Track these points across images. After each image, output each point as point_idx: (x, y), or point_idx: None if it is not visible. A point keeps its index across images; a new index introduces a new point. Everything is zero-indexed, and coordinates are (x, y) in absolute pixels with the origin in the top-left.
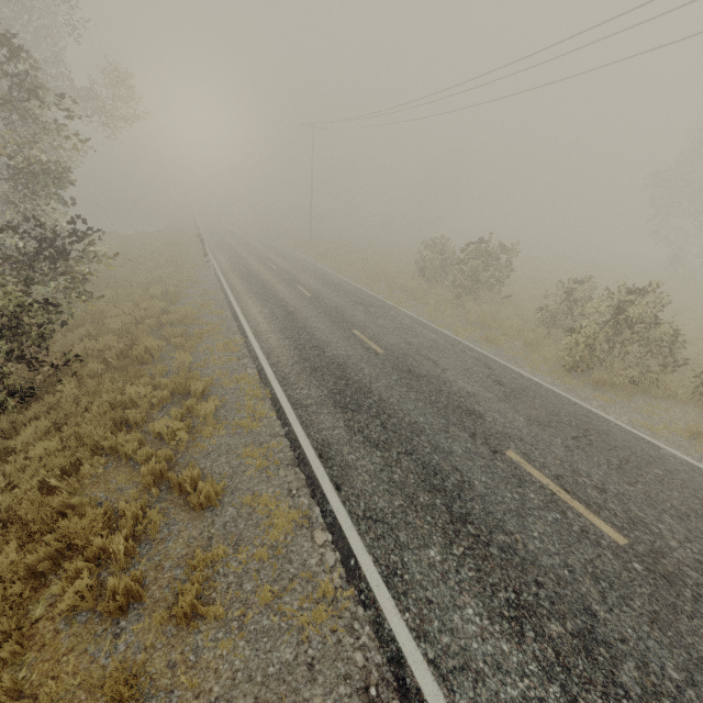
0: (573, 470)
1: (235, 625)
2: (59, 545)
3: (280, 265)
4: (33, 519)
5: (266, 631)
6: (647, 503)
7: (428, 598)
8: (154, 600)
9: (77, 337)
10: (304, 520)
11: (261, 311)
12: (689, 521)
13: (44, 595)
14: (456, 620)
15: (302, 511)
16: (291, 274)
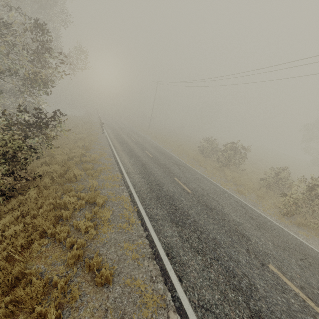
0: (309, 283)
1: None
2: (13, 309)
3: (136, 139)
4: None
5: None
6: None
7: None
8: None
9: (39, 163)
10: (163, 303)
11: (129, 161)
12: None
13: None
14: None
15: (160, 294)
16: (142, 144)
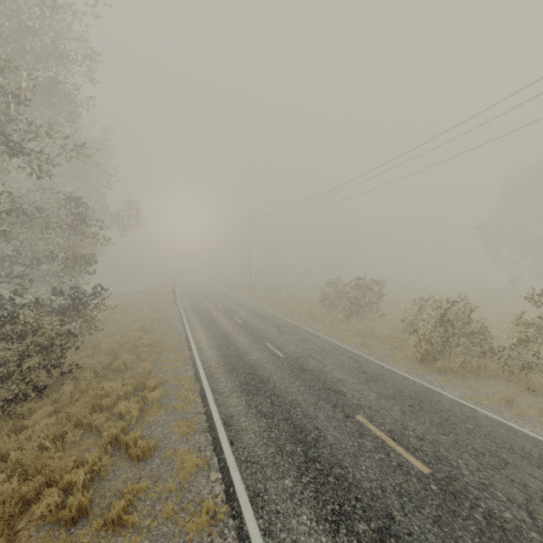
0: (403, 426)
1: (144, 531)
2: (43, 479)
3: (225, 304)
4: (30, 468)
5: (164, 534)
6: (453, 446)
7: (278, 509)
8: (95, 516)
9: (80, 357)
10: (204, 463)
11: (205, 334)
12: (483, 457)
13: (26, 516)
14: (293, 523)
15: (205, 460)
16: (231, 309)
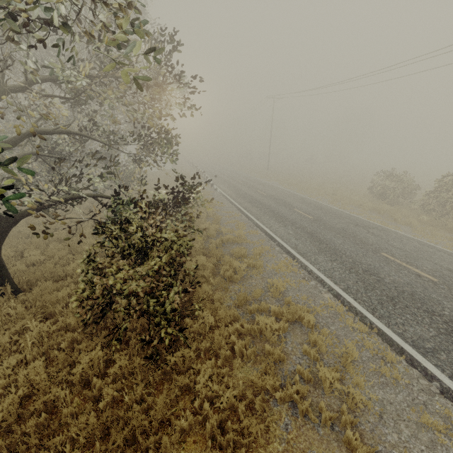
0: None
1: None
2: None
3: (266, 191)
4: None
5: None
6: None
7: None
8: None
9: None
10: None
11: (287, 232)
12: None
13: None
14: None
15: None
16: (280, 198)
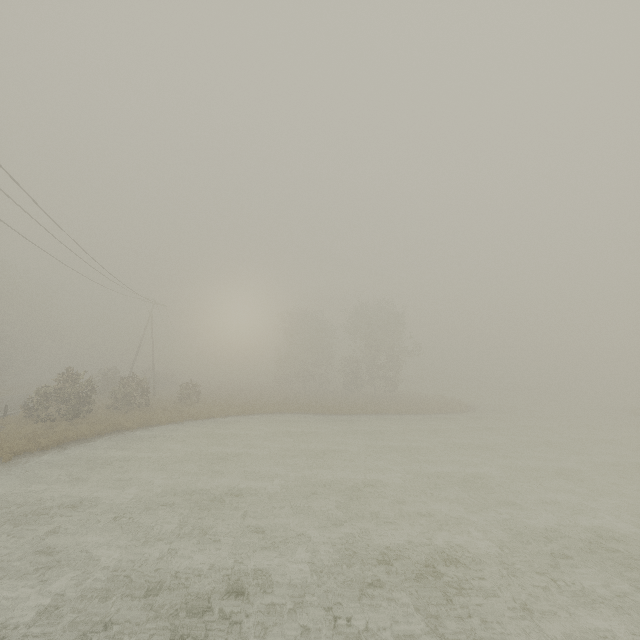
0: None
1: None
2: None
3: None
4: None
5: None
6: None
7: None
8: None
9: None
10: None
11: None
12: None
13: None
14: None
15: None
16: None
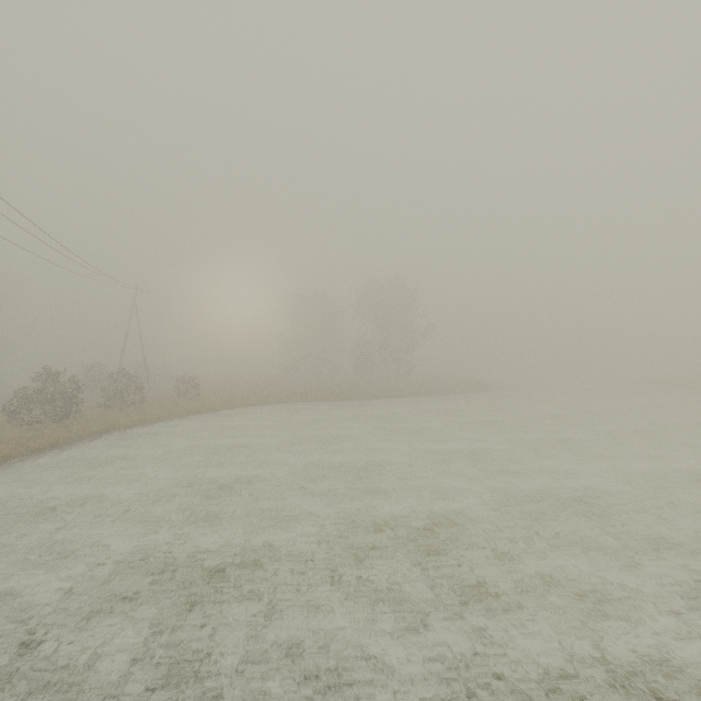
0: None
1: None
2: None
3: None
4: None
5: None
6: None
7: None
8: None
9: None
10: None
11: None
12: None
13: None
14: None
15: None
16: None
